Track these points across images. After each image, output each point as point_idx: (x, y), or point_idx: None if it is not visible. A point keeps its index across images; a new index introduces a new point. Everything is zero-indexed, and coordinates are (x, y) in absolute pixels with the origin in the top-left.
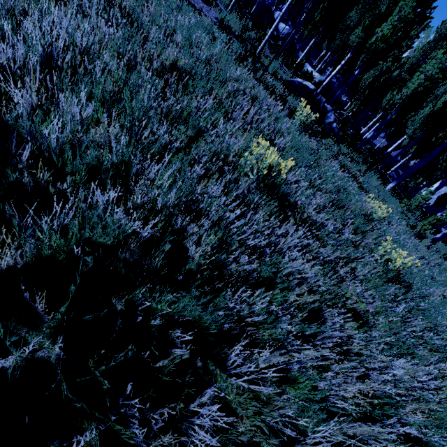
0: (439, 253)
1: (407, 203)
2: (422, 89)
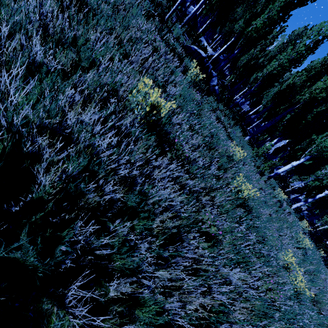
0: (271, 186)
1: (257, 151)
2: (276, 72)
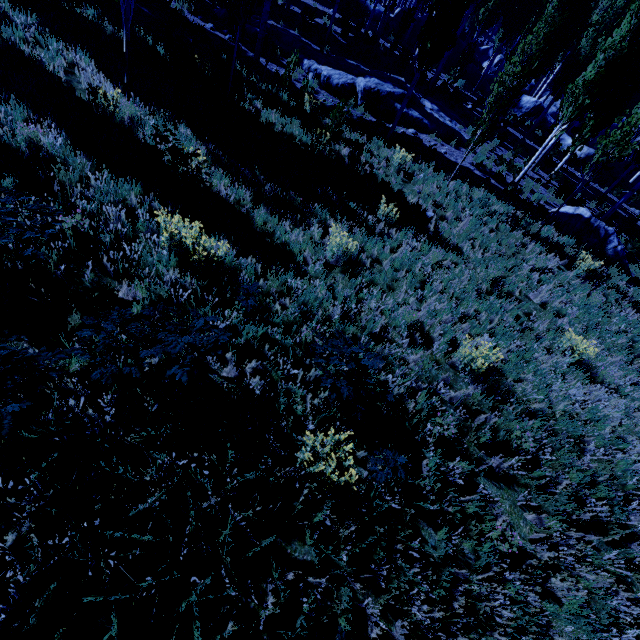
0: None
1: None
2: None
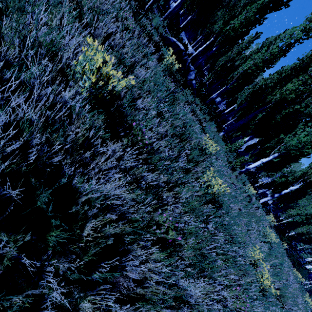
0: (242, 181)
1: (230, 146)
2: (250, 71)
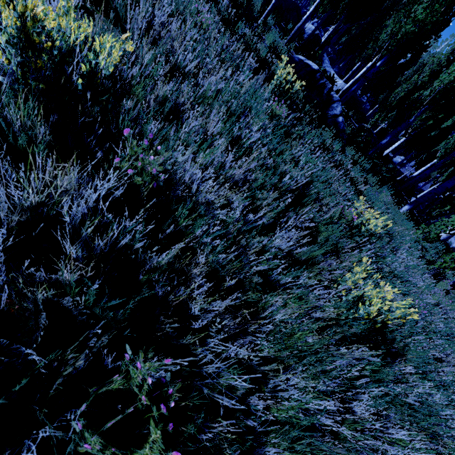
0: None
1: (425, 230)
2: None
